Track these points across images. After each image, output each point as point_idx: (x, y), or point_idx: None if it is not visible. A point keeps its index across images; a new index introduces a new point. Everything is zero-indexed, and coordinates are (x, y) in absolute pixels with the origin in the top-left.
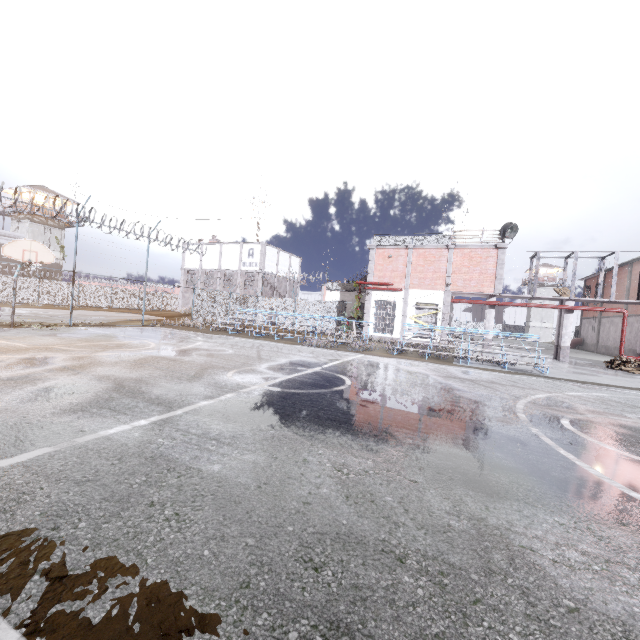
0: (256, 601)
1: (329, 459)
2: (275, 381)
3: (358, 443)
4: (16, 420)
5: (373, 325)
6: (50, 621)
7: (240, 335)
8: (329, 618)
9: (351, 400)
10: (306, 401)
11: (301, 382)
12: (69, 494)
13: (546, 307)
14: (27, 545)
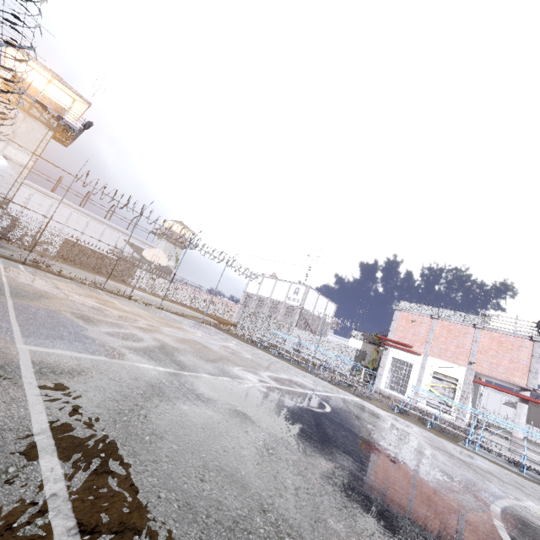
0: (156, 471)
1: (265, 440)
2: (266, 384)
3: (297, 443)
4: (101, 341)
5: (386, 380)
6: (61, 421)
7: (265, 350)
8: (189, 502)
9: (318, 420)
10: (280, 404)
11: (286, 393)
12: (102, 381)
13: None
14: (71, 391)
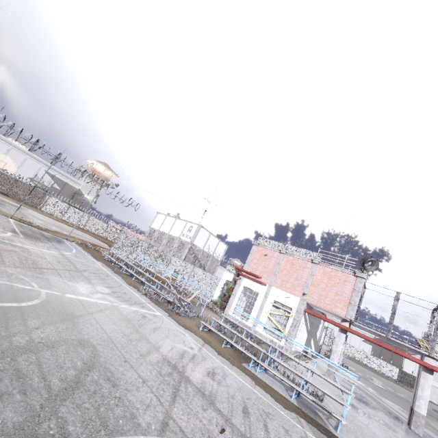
0: None
1: None
2: None
3: None
4: None
5: (235, 306)
6: None
7: (116, 268)
8: None
9: None
10: None
11: None
12: None
13: (399, 353)
14: None
